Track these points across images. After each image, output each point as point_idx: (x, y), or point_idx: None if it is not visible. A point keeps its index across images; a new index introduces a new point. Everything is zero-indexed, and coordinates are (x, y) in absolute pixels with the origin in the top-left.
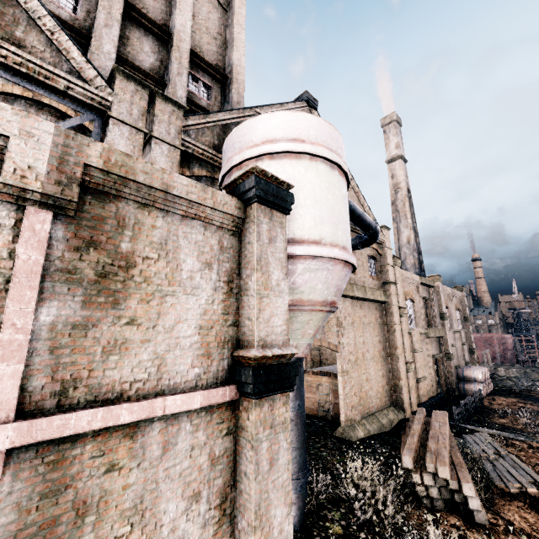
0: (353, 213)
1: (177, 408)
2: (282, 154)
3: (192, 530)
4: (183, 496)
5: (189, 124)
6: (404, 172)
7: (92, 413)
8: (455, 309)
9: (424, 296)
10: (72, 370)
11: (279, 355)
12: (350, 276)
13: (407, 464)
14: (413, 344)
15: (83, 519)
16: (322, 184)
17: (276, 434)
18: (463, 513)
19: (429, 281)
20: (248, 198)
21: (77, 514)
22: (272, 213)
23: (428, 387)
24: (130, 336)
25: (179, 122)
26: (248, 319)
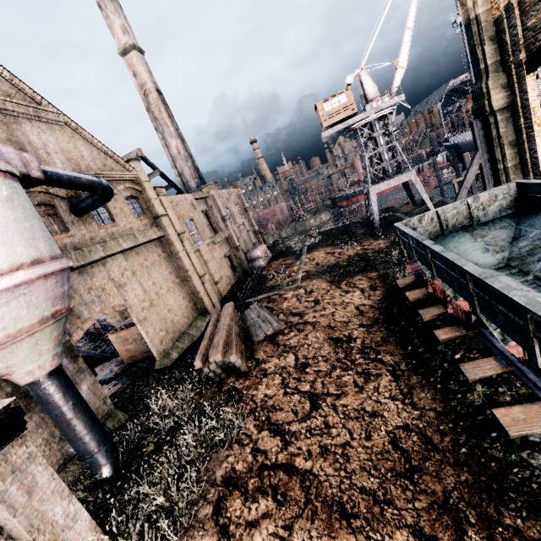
0: (60, 182)
1: None
2: None
3: None
4: None
5: None
6: (146, 67)
7: None
8: (235, 206)
9: (203, 208)
10: None
11: None
12: (112, 231)
13: (198, 366)
14: (204, 257)
15: None
16: None
17: (24, 471)
18: (236, 371)
19: (203, 193)
20: None
21: None
22: None
23: (227, 282)
24: None
25: None
26: None
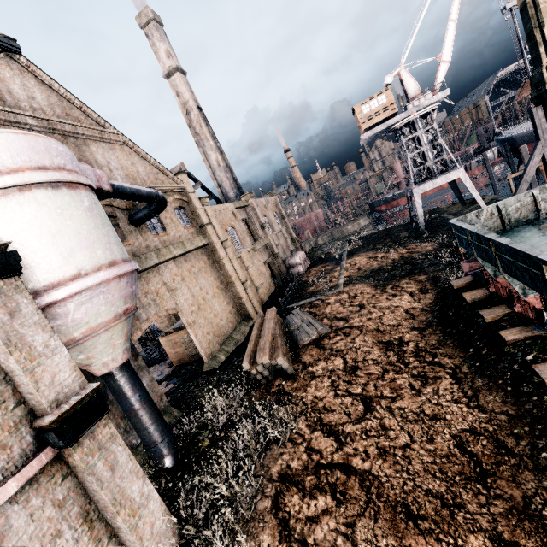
0: (125, 194)
1: None
2: None
3: None
4: (43, 546)
5: None
6: (188, 87)
7: None
8: (272, 214)
9: (243, 217)
10: None
11: (78, 401)
12: (163, 239)
13: (246, 367)
14: (245, 264)
15: None
16: (51, 214)
17: (108, 449)
18: (283, 374)
19: (243, 202)
20: None
21: None
22: None
23: (267, 289)
24: None
25: None
26: (29, 394)
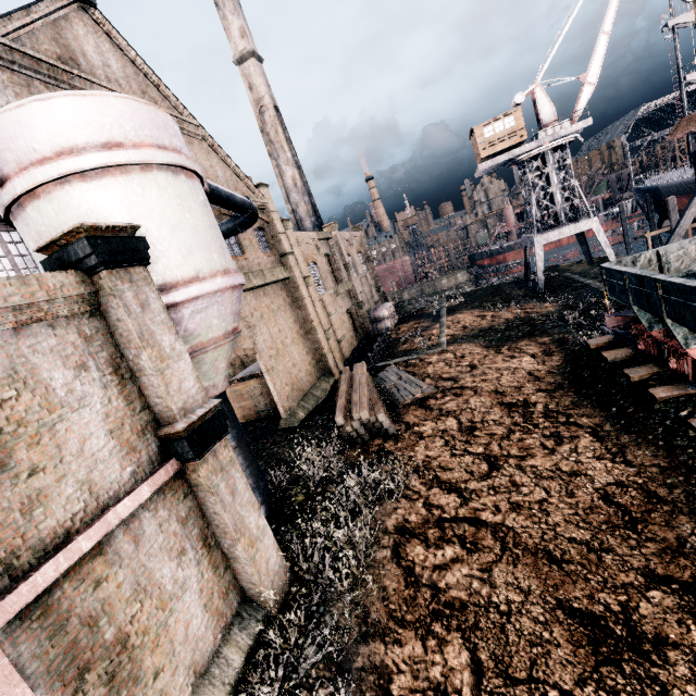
0: (219, 198)
1: (130, 509)
2: (98, 170)
3: (190, 572)
4: (171, 559)
5: None
6: (264, 79)
7: (53, 563)
8: (357, 253)
9: (326, 251)
10: (2, 548)
11: (204, 414)
12: (242, 264)
13: (340, 423)
14: (327, 309)
15: (98, 625)
16: (172, 203)
17: (228, 473)
18: (382, 433)
19: (327, 234)
20: (90, 267)
21: (91, 627)
22: (129, 273)
23: (349, 343)
24: (41, 484)
25: None
26: (157, 398)
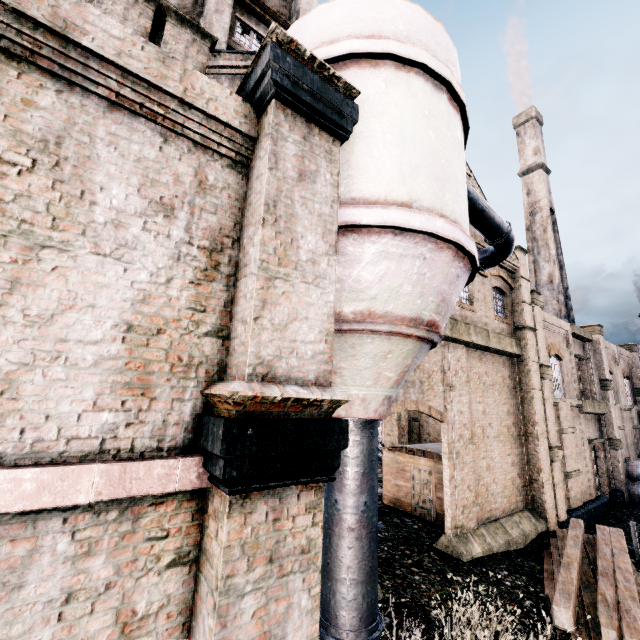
0: (472, 205)
1: (20, 502)
2: (346, 61)
3: None
4: None
5: (220, 64)
6: (546, 186)
7: None
8: (622, 376)
9: (577, 353)
10: None
11: (300, 401)
12: (465, 314)
13: (562, 622)
14: (561, 421)
15: None
16: (416, 110)
17: (283, 577)
18: None
19: (585, 333)
20: (261, 93)
21: None
22: (310, 129)
23: (582, 487)
24: None
25: (202, 57)
26: (240, 322)
